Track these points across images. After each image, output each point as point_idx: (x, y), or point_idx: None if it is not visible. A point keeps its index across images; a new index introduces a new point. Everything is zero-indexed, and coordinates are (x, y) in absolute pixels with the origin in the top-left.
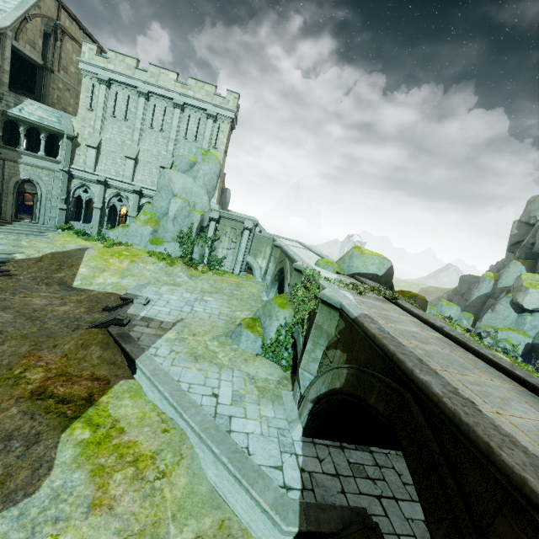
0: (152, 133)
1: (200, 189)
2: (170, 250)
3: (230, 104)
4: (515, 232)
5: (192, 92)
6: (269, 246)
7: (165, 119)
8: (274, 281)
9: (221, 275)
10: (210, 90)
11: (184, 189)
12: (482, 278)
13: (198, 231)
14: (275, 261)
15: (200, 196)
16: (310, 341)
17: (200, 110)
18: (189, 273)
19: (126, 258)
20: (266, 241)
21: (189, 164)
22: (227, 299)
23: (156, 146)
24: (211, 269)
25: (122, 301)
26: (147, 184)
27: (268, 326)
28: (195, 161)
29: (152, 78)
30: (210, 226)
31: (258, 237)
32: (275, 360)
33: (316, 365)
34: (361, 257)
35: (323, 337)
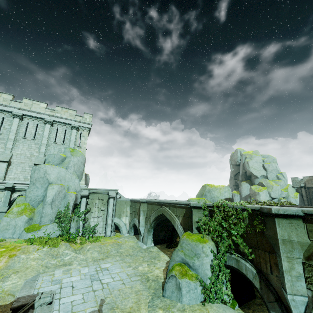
0: (24, 141)
1: (71, 175)
2: (48, 232)
3: (87, 120)
4: (233, 170)
5: (59, 114)
6: (128, 206)
7: (37, 131)
8: (150, 229)
9: (98, 241)
10: (72, 113)
11: (58, 177)
12: (233, 194)
13: (73, 208)
14: (144, 213)
15: (72, 180)
16: (284, 259)
17: (65, 124)
18: (72, 248)
19: (3, 255)
20: (125, 203)
21: (60, 159)
22: (120, 259)
23: (29, 150)
24: (86, 238)
25: (9, 312)
26: (20, 180)
27: (199, 265)
28: (65, 156)
29: (25, 106)
30: (81, 202)
31: (120, 201)
32: (220, 299)
33: (303, 283)
34: (216, 189)
35: (296, 249)
